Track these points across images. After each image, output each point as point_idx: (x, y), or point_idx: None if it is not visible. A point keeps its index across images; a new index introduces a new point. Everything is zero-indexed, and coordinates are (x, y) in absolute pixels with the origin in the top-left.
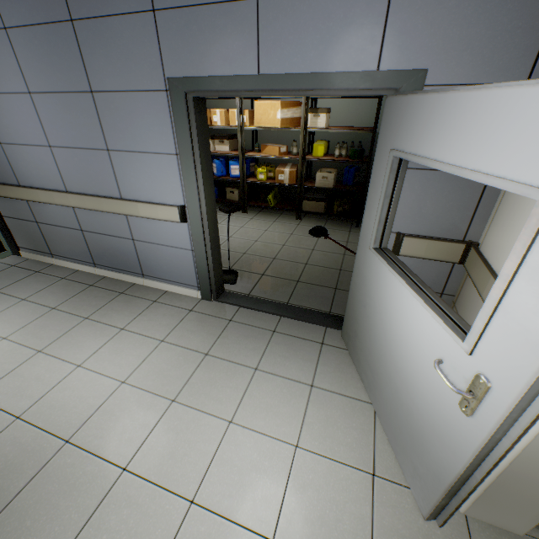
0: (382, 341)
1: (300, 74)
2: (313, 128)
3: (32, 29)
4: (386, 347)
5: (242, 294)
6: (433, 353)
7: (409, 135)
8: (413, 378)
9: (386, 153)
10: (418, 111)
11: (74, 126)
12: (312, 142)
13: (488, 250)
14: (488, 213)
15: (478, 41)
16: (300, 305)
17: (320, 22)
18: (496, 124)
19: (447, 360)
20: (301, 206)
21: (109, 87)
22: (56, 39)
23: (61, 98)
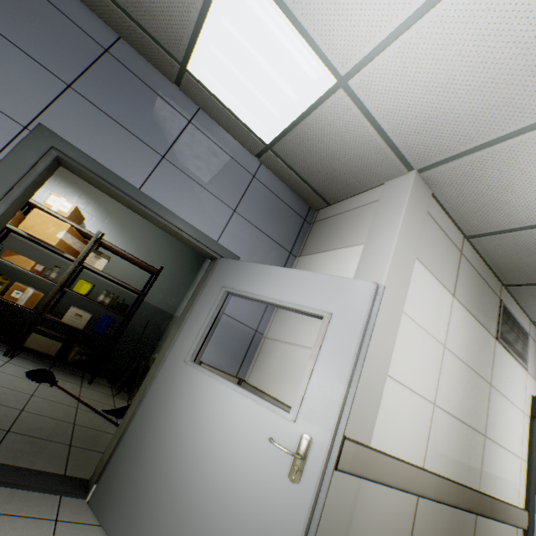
0: (188, 463)
1: (172, 212)
2: (91, 265)
3: None
4: (194, 468)
5: None
6: (259, 440)
7: (241, 280)
8: (232, 486)
9: (217, 288)
10: (249, 270)
11: None
12: (74, 278)
13: (254, 382)
14: (252, 358)
15: (261, 260)
16: (14, 464)
17: (195, 198)
18: (299, 283)
19: (274, 439)
20: (24, 339)
21: None
22: None
23: None
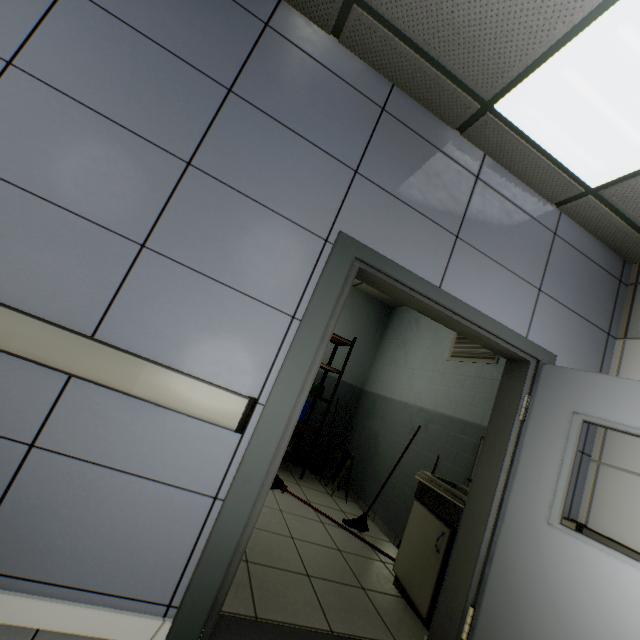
0: None
1: (477, 310)
2: None
3: (135, 35)
4: None
5: (243, 616)
6: None
7: (608, 405)
8: None
9: (559, 413)
10: (617, 389)
11: (85, 170)
12: None
13: (607, 532)
14: (581, 490)
15: (575, 352)
16: (352, 632)
17: (496, 283)
18: None
19: None
20: None
21: (232, 181)
22: (178, 78)
23: (99, 123)
